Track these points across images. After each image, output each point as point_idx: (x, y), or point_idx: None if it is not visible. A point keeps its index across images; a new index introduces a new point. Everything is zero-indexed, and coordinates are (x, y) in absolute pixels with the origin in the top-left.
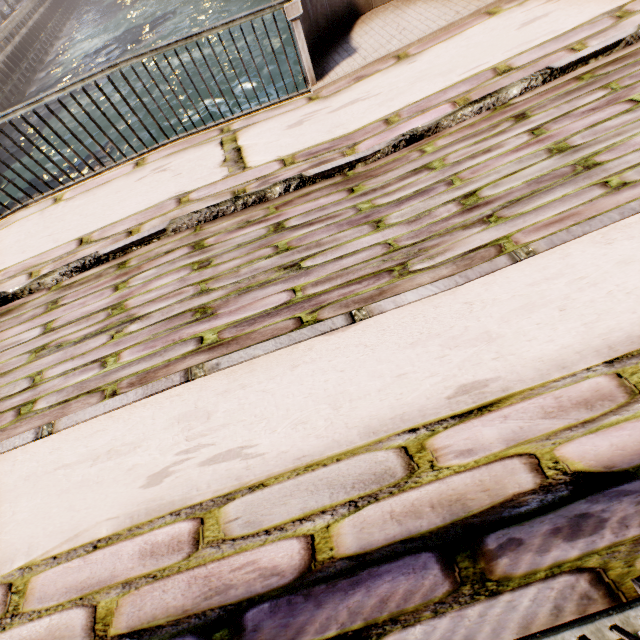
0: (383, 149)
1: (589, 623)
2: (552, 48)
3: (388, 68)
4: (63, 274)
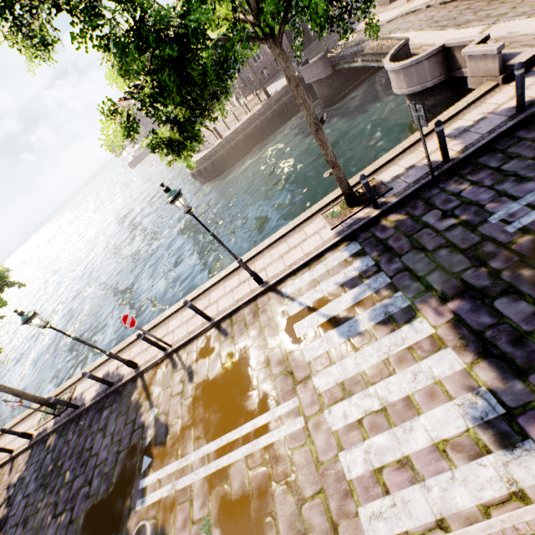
0: None
1: None
2: None
3: None
4: (438, 4)
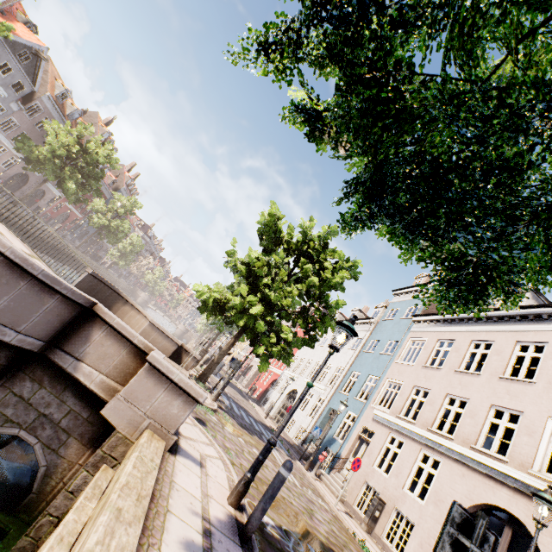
0: None
1: None
2: None
3: None
4: None
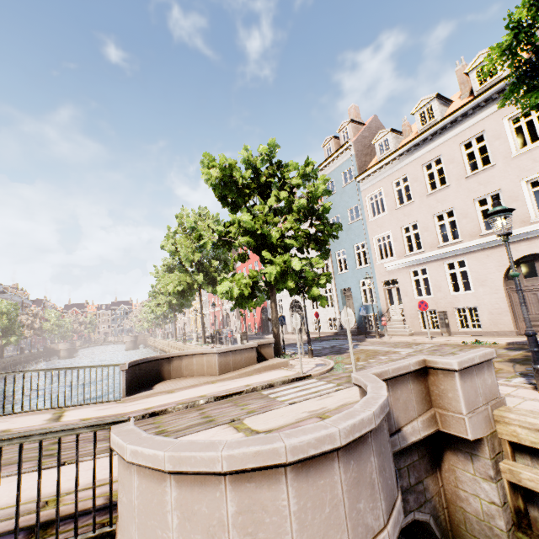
0: (137, 416)
1: (84, 533)
2: (223, 391)
3: (162, 394)
4: None
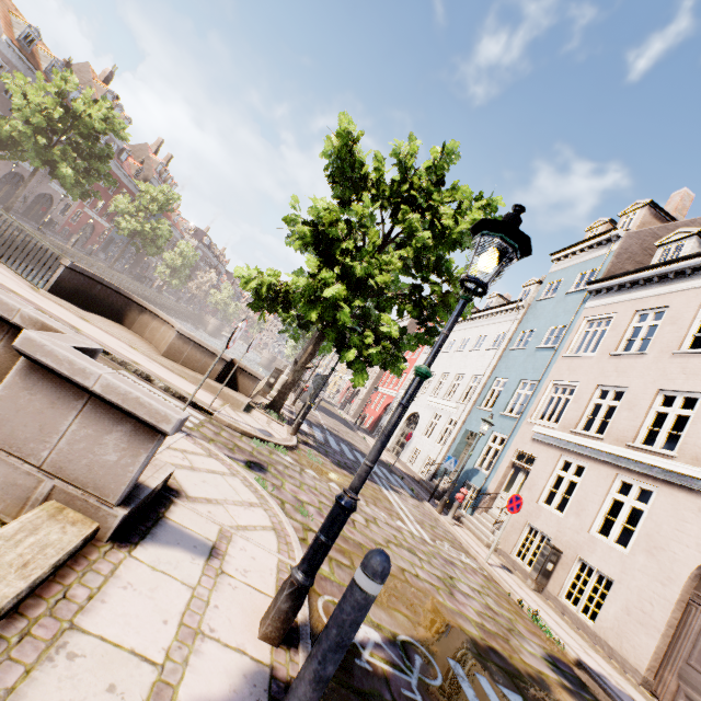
0: None
1: None
2: (101, 343)
3: (73, 313)
4: None
